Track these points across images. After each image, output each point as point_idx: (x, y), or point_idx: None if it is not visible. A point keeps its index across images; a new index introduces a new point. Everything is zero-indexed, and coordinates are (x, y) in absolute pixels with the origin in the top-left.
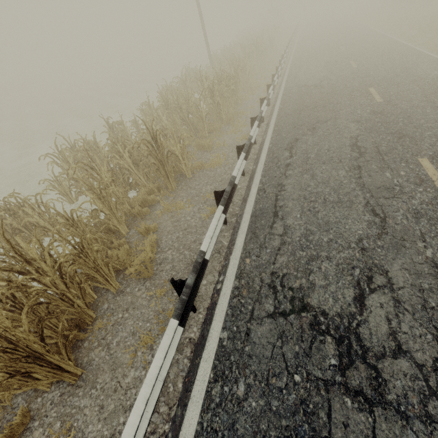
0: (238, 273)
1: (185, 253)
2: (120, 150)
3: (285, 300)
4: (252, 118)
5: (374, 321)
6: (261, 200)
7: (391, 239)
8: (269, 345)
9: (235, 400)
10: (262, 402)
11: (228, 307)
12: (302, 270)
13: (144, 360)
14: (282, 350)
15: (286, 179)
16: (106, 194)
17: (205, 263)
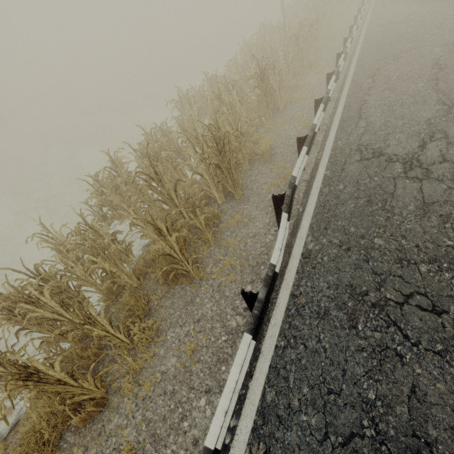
0: (333, 149)
1: (289, 148)
2: (230, 89)
3: (368, 154)
4: (337, 54)
5: (430, 153)
6: (347, 112)
7: (453, 116)
8: (358, 171)
9: (338, 190)
10: (354, 189)
11: (328, 163)
12: (380, 140)
13: (275, 191)
14: (366, 171)
15: (368, 96)
16: (234, 111)
17: (315, 133)
